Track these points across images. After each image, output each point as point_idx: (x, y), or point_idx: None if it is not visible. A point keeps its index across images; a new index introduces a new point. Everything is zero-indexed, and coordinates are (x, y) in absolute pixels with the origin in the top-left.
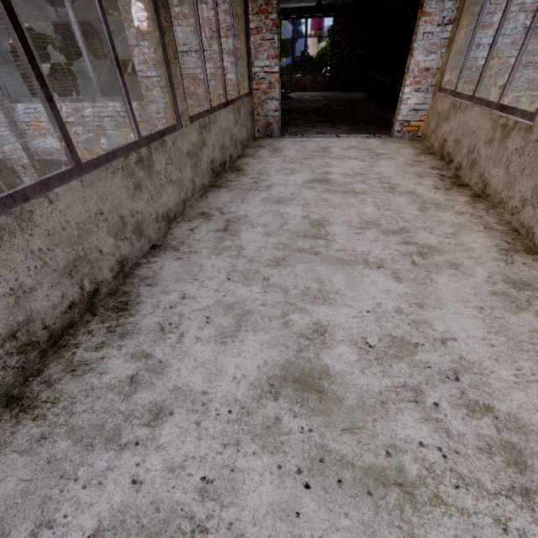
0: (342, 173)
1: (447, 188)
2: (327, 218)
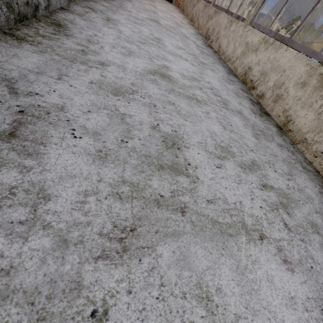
0: (157, 0)
1: (180, 13)
2: (155, 1)
